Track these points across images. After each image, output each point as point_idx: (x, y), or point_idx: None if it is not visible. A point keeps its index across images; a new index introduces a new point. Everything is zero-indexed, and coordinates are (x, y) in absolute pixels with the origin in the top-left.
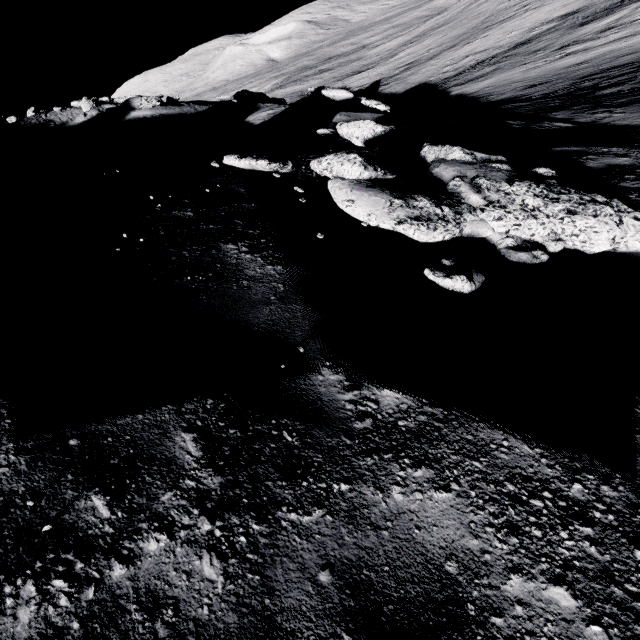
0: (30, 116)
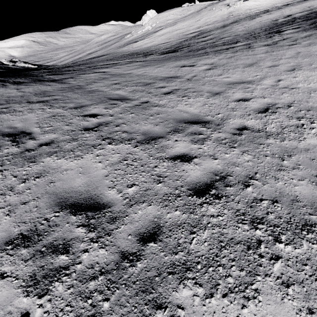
0: None
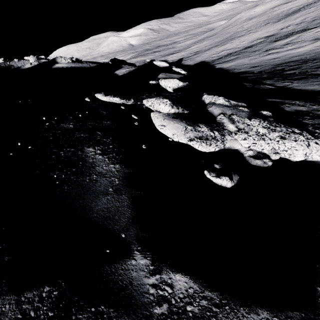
0: (1, 62)
